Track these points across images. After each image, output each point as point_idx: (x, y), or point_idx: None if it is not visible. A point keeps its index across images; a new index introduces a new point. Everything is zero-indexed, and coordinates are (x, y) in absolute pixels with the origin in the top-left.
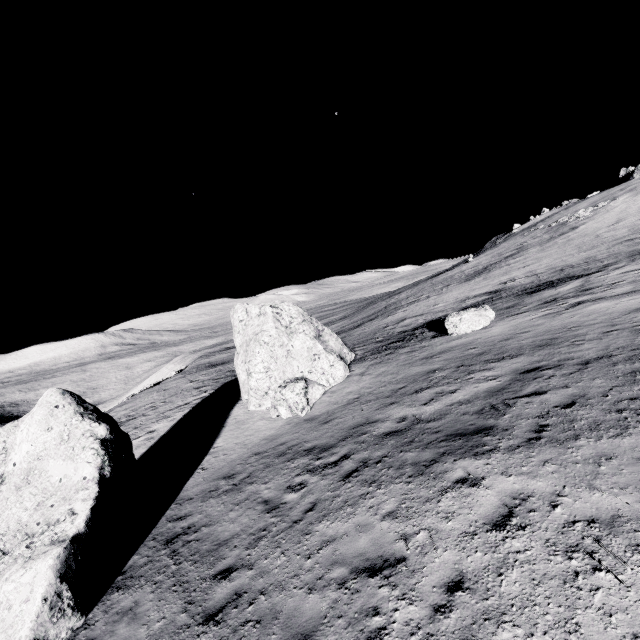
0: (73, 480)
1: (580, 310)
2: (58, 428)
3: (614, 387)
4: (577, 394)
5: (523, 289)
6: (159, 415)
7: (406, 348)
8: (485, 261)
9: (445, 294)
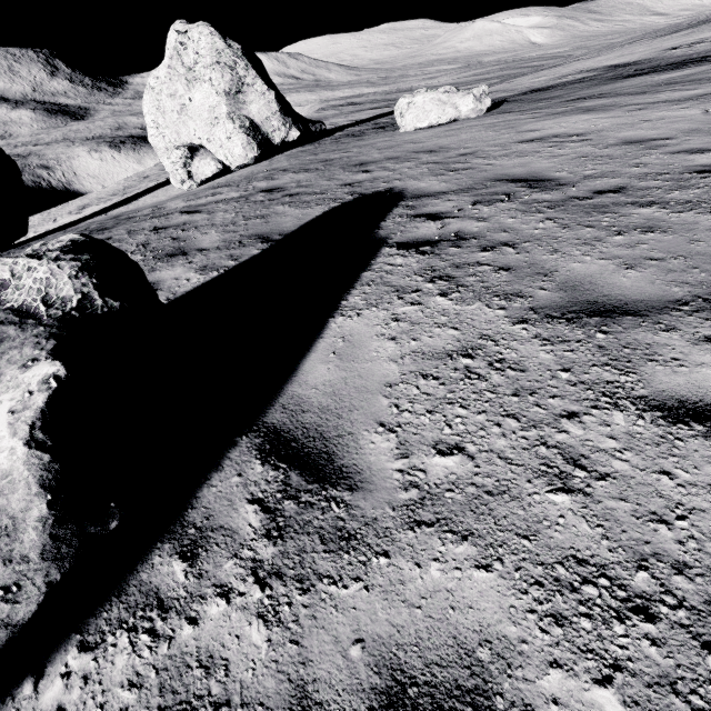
0: None
1: (534, 122)
2: None
3: (210, 225)
4: (189, 222)
5: (647, 67)
6: None
7: (354, 138)
8: None
9: (591, 59)
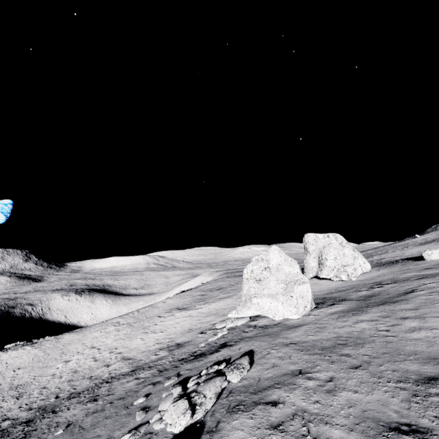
0: (294, 272)
1: None
2: (283, 257)
3: None
4: None
5: None
6: None
7: (398, 264)
8: (432, 237)
9: (407, 250)
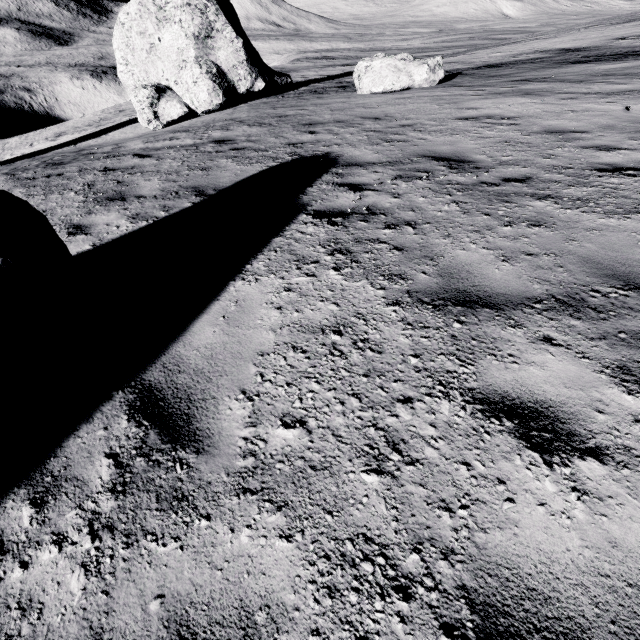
0: None
1: (476, 100)
2: None
3: (155, 171)
4: (138, 166)
5: (593, 54)
6: None
7: (315, 95)
8: None
9: (548, 39)
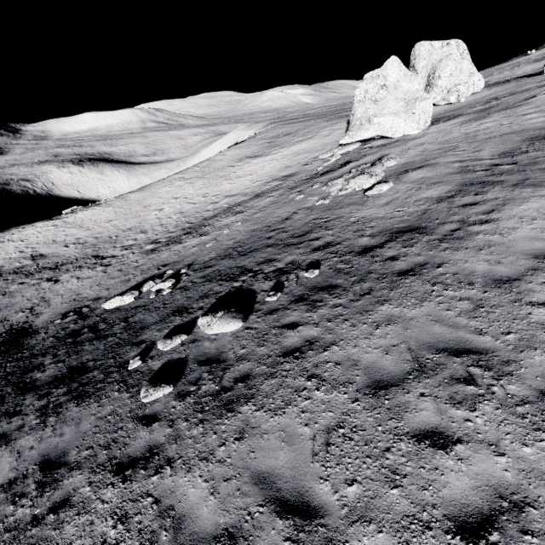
0: (413, 90)
1: None
2: (403, 71)
3: None
4: None
5: None
6: (319, 128)
7: (511, 82)
8: None
9: (519, 69)
